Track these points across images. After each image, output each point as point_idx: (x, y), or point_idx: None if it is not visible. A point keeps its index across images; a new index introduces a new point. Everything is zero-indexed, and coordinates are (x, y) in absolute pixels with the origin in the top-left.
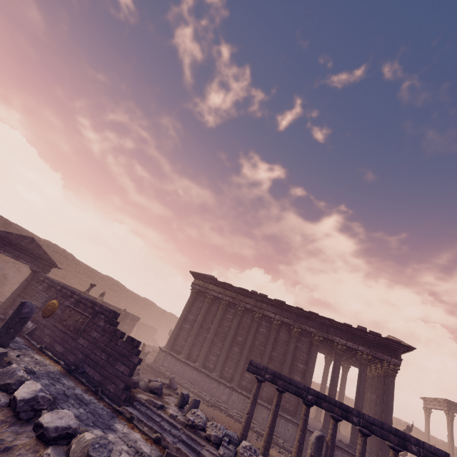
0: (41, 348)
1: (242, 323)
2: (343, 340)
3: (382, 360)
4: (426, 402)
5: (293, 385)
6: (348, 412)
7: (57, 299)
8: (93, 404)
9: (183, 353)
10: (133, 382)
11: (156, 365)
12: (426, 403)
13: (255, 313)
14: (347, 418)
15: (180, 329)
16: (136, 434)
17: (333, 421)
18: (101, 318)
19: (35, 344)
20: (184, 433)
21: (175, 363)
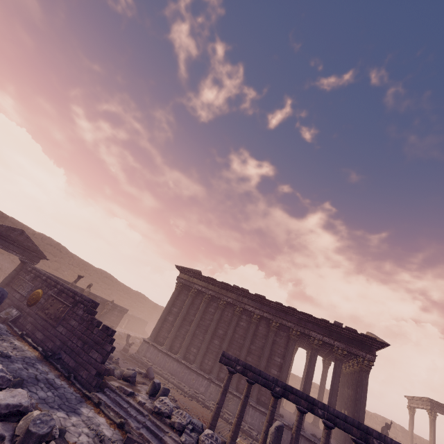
0: (22, 335)
1: (223, 316)
2: (320, 336)
3: (357, 355)
4: (410, 401)
5: (262, 377)
6: (314, 404)
7: (42, 289)
8: (63, 389)
9: (165, 345)
10: (104, 369)
11: (138, 356)
12: (410, 402)
13: (236, 307)
14: (312, 410)
15: (164, 321)
16: (100, 418)
17: (299, 413)
18: (80, 307)
19: (17, 331)
20: (150, 419)
21: (157, 354)
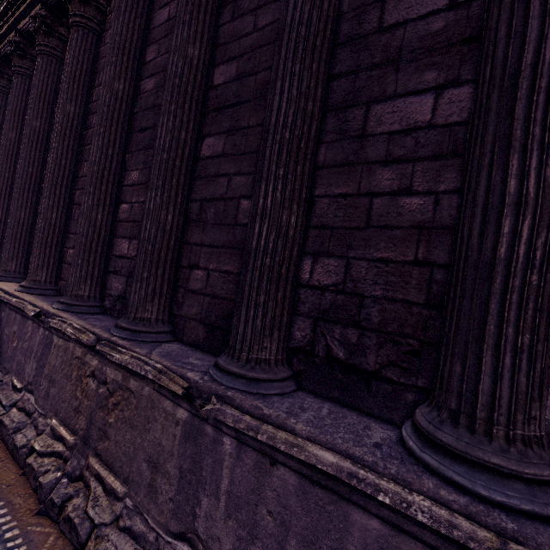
0: None
1: (102, 55)
2: None
3: None
4: None
5: None
6: None
7: None
8: None
9: None
10: None
11: None
12: None
13: None
14: None
15: None
16: None
17: None
18: None
19: None
20: None
21: None
